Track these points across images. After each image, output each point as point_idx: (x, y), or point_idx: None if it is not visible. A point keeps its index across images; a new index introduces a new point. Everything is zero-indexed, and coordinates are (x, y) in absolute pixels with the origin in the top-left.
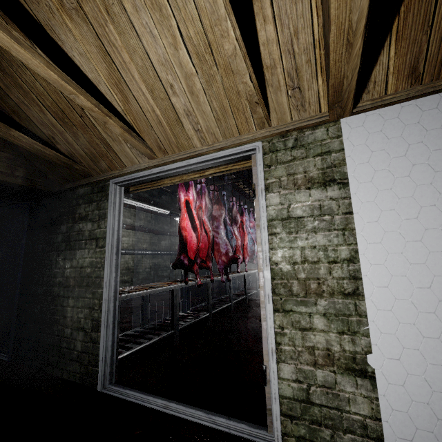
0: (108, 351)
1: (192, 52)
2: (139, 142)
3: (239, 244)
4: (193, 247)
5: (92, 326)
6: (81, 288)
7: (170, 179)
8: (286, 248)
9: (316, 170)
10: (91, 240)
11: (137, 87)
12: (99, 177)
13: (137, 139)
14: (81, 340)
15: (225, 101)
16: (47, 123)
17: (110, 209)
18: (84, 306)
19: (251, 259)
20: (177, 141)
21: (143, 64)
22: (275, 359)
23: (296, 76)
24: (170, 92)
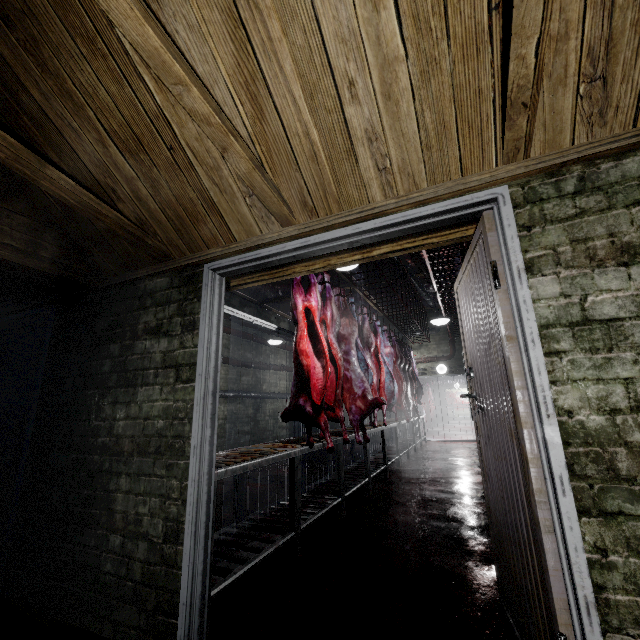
0: (196, 585)
1: (405, 14)
2: (273, 191)
3: (374, 381)
4: (317, 384)
5: (165, 531)
6: (145, 456)
7: (305, 264)
8: (589, 380)
9: (637, 231)
10: (166, 369)
11: (284, 88)
12: (184, 261)
13: (271, 186)
14: (141, 560)
15: (449, 111)
16: (108, 163)
17: (205, 314)
18: (150, 492)
19: (389, 405)
20: (339, 190)
21: (306, 42)
22: (597, 624)
23: (604, 54)
24: (345, 97)
